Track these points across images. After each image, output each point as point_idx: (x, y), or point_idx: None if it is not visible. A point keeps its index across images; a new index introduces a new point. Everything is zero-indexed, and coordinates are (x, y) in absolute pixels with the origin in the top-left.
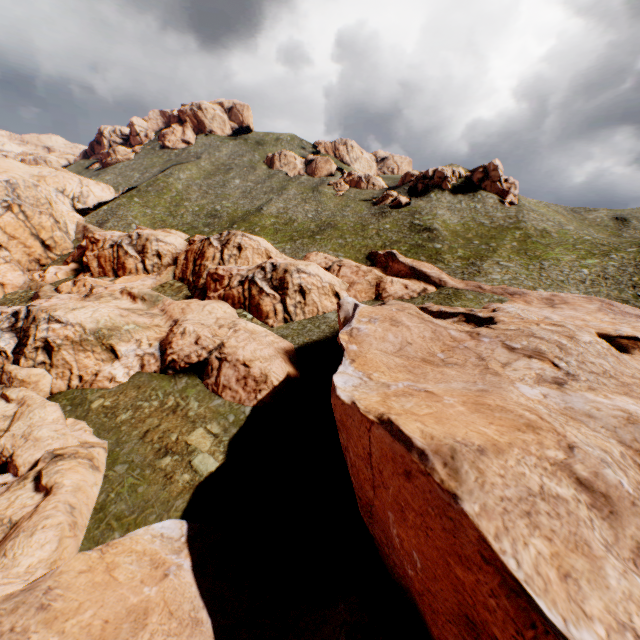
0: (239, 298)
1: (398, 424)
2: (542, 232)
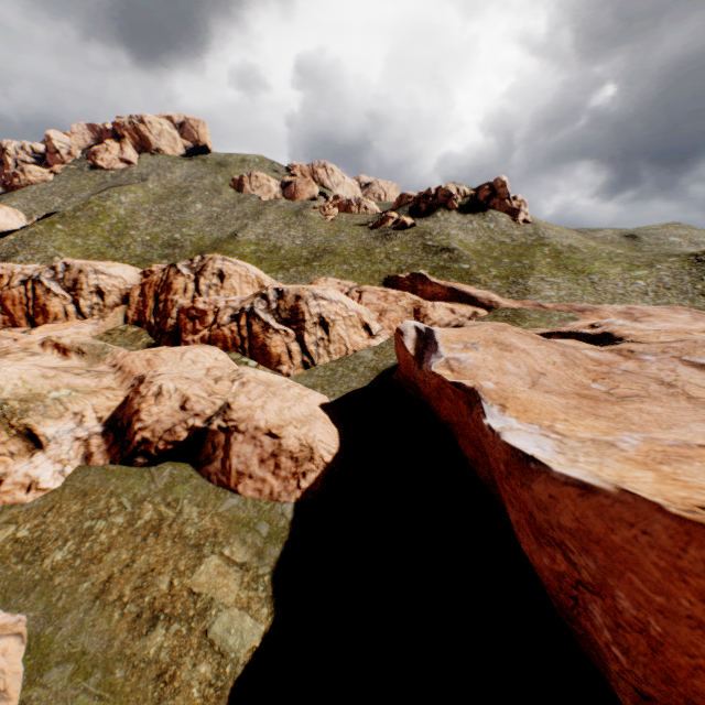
0: (234, 339)
1: None
2: (570, 248)
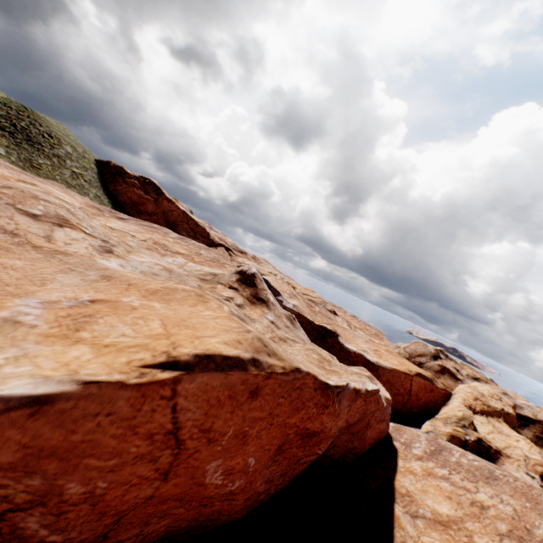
0: None
1: (220, 352)
2: None
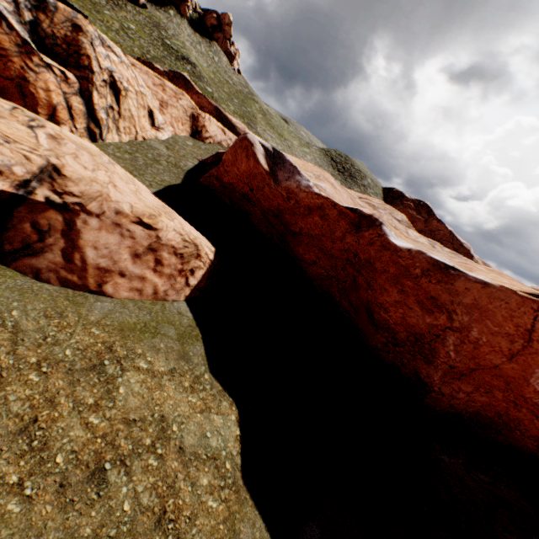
0: None
1: None
2: (268, 112)
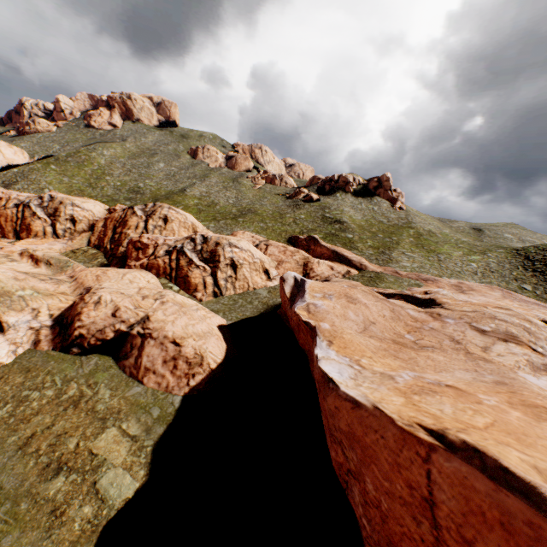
0: (165, 268)
1: (495, 456)
2: (429, 232)
